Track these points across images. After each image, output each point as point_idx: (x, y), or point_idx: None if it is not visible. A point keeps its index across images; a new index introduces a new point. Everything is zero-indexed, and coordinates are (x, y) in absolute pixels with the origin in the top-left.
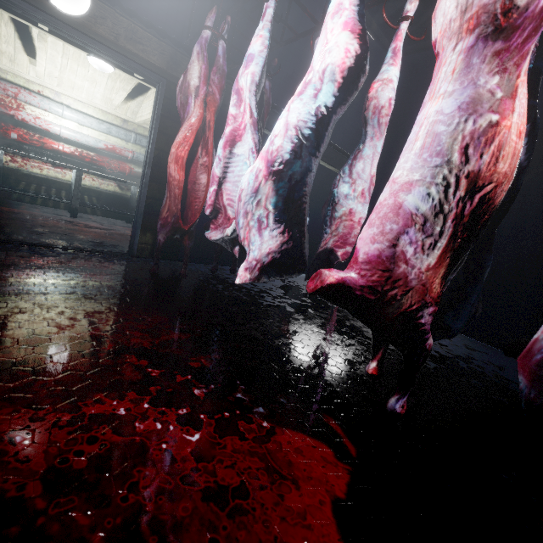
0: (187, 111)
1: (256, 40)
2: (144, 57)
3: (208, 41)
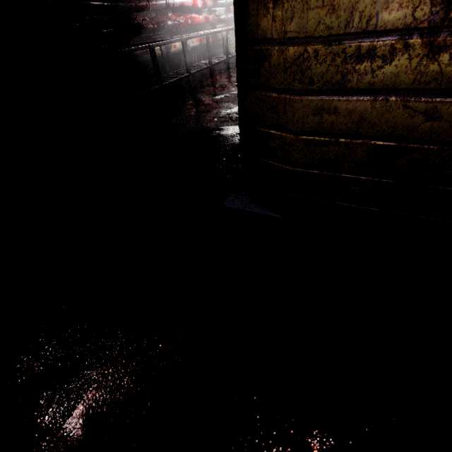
0: None
1: None
2: None
3: None
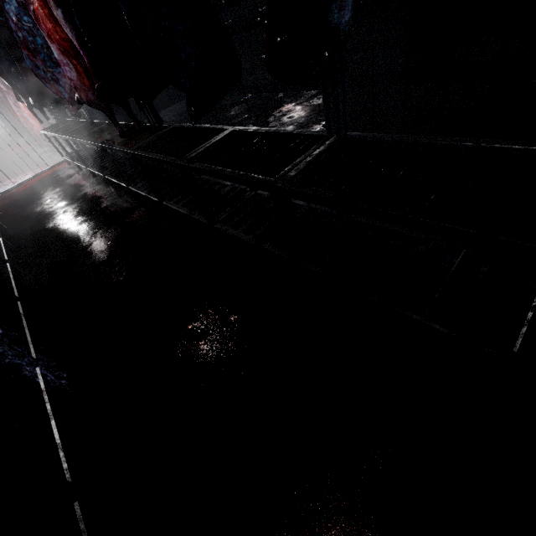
0: None
1: None
2: None
3: None
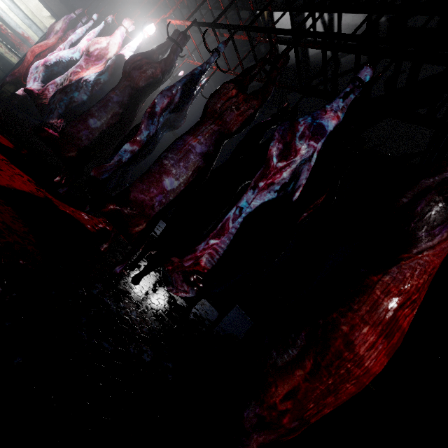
0: (49, 37)
1: (80, 29)
2: (48, 4)
3: (73, 18)
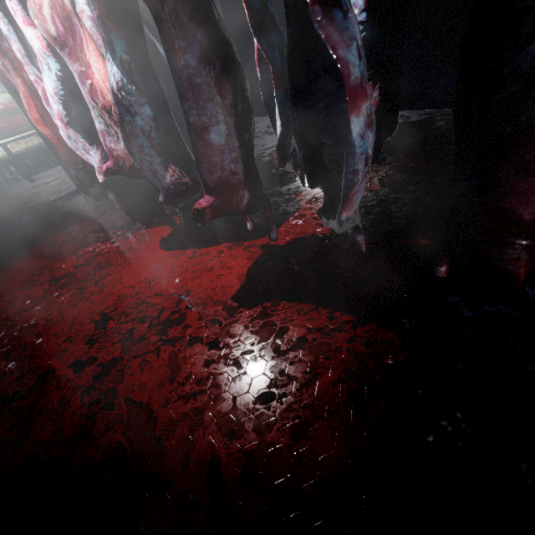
0: (14, 84)
1: None
2: None
3: None
